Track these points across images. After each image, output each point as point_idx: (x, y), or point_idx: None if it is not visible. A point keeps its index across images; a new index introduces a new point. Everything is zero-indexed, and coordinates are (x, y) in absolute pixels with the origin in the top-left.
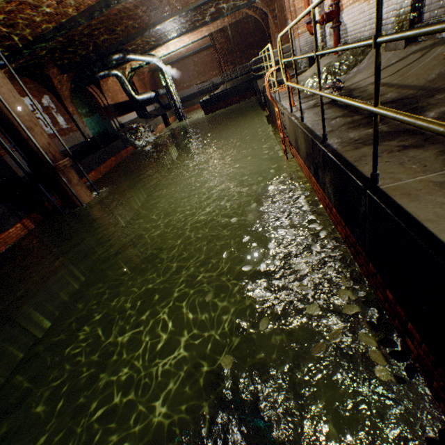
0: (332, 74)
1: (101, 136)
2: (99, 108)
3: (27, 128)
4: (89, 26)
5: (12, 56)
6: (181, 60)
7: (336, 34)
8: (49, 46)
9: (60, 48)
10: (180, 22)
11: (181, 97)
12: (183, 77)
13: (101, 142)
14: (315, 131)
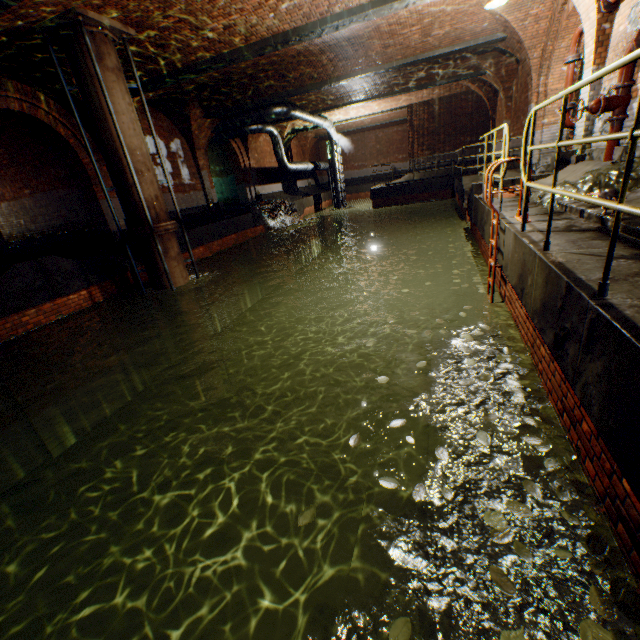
0: (603, 186)
1: (228, 204)
2: (237, 168)
3: (136, 172)
4: (255, 65)
5: (152, 83)
6: (360, 132)
7: (616, 131)
8: (199, 80)
9: (213, 85)
10: (373, 82)
11: (347, 178)
12: (356, 153)
13: (225, 212)
14: (575, 272)
